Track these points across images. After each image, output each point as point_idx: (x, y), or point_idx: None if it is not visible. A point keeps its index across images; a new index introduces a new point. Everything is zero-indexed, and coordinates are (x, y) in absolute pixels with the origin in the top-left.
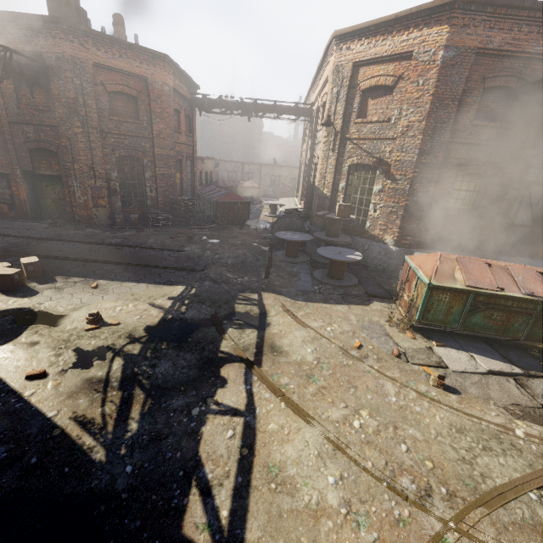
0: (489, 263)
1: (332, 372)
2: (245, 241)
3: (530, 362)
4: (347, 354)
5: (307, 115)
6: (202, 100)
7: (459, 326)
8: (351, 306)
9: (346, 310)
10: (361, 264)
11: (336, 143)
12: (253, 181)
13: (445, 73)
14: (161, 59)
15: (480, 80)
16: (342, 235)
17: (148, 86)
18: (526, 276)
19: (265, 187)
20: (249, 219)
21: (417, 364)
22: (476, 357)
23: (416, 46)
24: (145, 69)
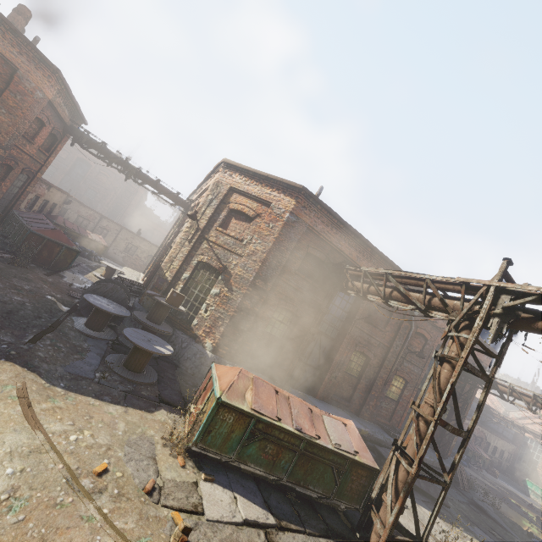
0: (278, 390)
1: (23, 518)
2: (40, 289)
3: (286, 509)
4: (74, 483)
5: (184, 207)
6: (82, 134)
7: (234, 456)
8: (130, 410)
9: (120, 413)
10: (173, 362)
11: (195, 237)
12: (105, 239)
13: (287, 228)
14: (50, 69)
15: (306, 245)
16: (165, 324)
17: (14, 77)
18: (301, 410)
19: (117, 250)
20: (71, 270)
21: (168, 506)
22: (239, 500)
23: (274, 201)
24: (21, 62)
